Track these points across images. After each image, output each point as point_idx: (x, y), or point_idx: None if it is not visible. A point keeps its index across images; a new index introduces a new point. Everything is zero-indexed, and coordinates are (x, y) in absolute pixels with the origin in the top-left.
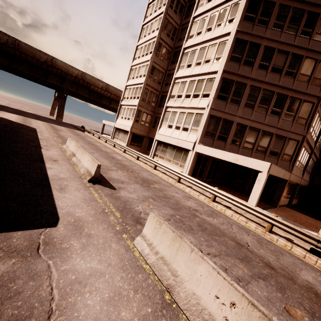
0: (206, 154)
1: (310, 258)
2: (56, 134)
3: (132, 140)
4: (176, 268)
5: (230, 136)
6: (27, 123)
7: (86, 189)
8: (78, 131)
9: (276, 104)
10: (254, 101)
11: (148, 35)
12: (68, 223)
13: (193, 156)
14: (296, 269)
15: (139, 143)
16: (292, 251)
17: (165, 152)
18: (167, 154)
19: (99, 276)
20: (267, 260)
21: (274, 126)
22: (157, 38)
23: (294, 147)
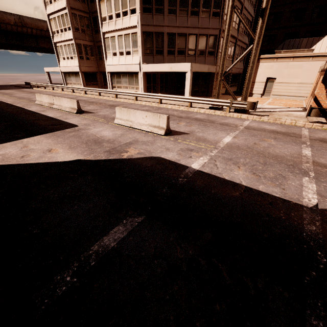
0: (153, 71)
1: (207, 111)
2: (15, 97)
3: (86, 80)
4: (131, 120)
5: (165, 48)
6: None
7: (78, 116)
8: (26, 89)
9: (193, 3)
10: (175, 5)
11: None
12: (82, 125)
13: (142, 76)
14: (194, 115)
15: (94, 81)
16: (200, 112)
17: (120, 81)
18: (122, 83)
19: (105, 130)
20: (180, 116)
21: (196, 27)
22: None
23: (215, 42)
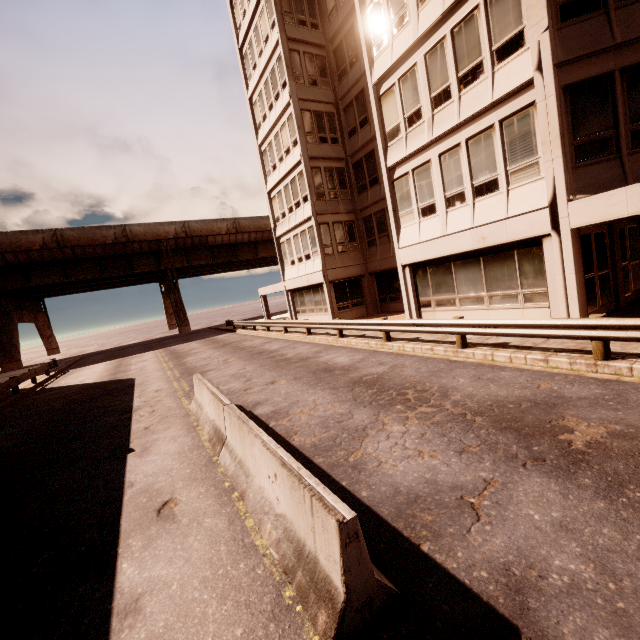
0: (599, 223)
1: None
2: (178, 370)
3: (339, 298)
4: None
5: None
6: (119, 373)
7: None
8: (223, 335)
9: None
10: None
11: (261, 58)
12: None
13: (571, 248)
14: None
15: (356, 298)
16: None
17: (450, 284)
18: (458, 287)
19: None
20: None
21: None
22: (283, 44)
23: None
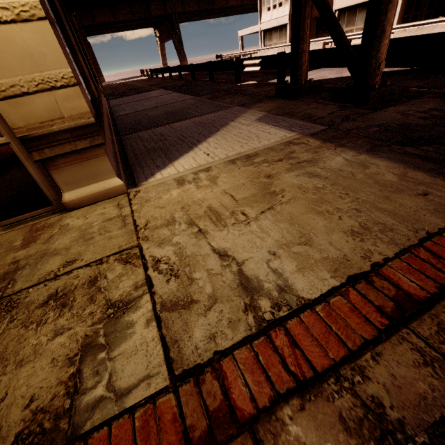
0: None
1: None
2: None
3: None
4: None
5: None
6: None
7: None
8: None
9: None
10: None
11: None
12: None
13: (402, 1)
14: None
15: None
16: None
17: (354, 21)
18: (357, 23)
19: None
20: None
21: None
22: None
23: None
